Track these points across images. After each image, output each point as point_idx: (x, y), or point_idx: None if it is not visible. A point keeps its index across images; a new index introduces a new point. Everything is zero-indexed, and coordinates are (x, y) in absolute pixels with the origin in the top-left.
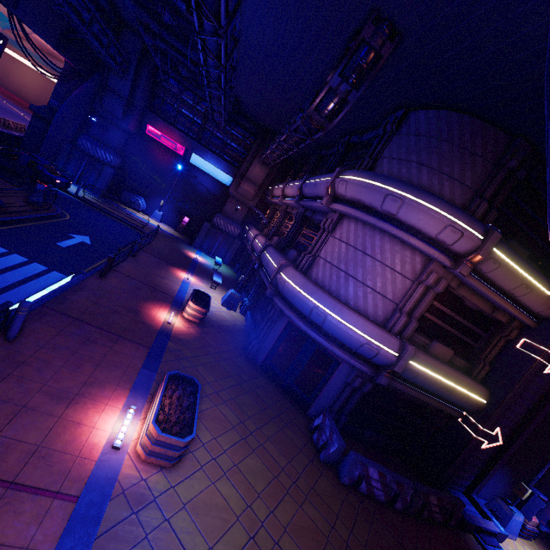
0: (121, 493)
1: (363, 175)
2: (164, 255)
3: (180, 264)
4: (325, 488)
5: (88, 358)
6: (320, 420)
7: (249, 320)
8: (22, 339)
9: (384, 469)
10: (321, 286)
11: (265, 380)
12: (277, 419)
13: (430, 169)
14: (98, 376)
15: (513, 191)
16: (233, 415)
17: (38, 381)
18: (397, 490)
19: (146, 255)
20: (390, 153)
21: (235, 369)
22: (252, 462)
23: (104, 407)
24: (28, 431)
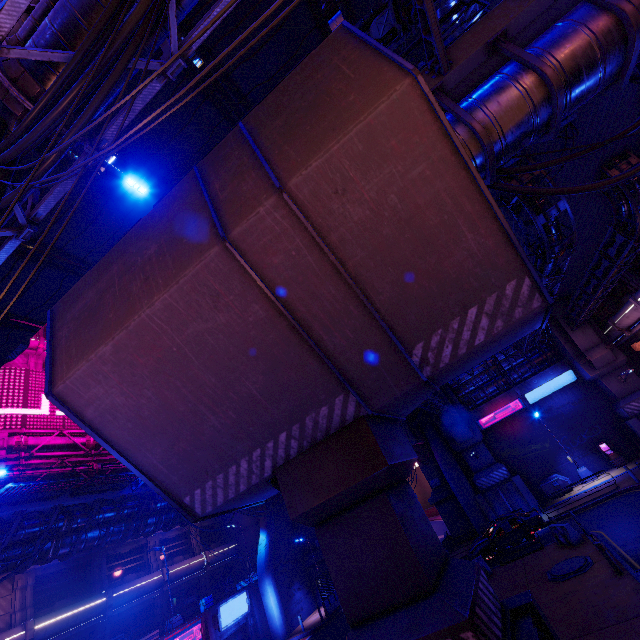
0: None
1: None
2: None
3: None
4: None
5: None
6: None
7: None
8: None
9: None
10: None
11: None
12: None
13: None
14: None
15: None
16: None
17: None
18: None
19: None
20: None
21: None
22: None
23: None
24: None
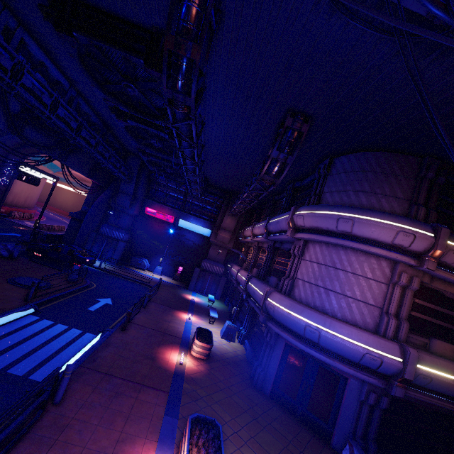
0: None
1: (314, 208)
2: (168, 302)
3: (181, 307)
4: None
5: (119, 412)
6: (347, 452)
7: (248, 348)
8: (65, 402)
9: None
10: (307, 304)
11: (278, 410)
12: None
13: (366, 193)
14: (128, 431)
15: (441, 193)
16: None
17: (79, 444)
18: None
19: (154, 305)
20: (329, 188)
21: (247, 402)
22: None
23: None
24: None
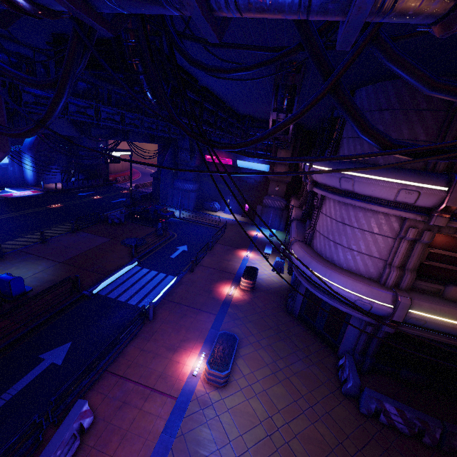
0: (196, 399)
1: (322, 164)
2: (231, 242)
3: (242, 245)
4: (340, 414)
5: (183, 326)
6: (342, 361)
7: (291, 280)
8: (155, 320)
9: (403, 406)
10: (320, 254)
11: (300, 328)
12: (305, 359)
13: None
14: (187, 336)
15: None
16: (268, 356)
17: (161, 341)
18: (421, 426)
19: (219, 246)
20: (347, 133)
21: (276, 322)
22: (277, 389)
23: (190, 353)
24: (158, 366)
